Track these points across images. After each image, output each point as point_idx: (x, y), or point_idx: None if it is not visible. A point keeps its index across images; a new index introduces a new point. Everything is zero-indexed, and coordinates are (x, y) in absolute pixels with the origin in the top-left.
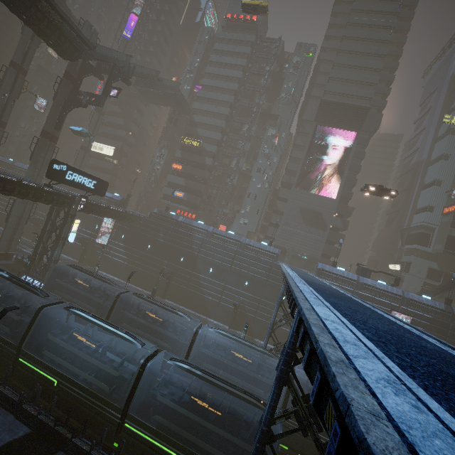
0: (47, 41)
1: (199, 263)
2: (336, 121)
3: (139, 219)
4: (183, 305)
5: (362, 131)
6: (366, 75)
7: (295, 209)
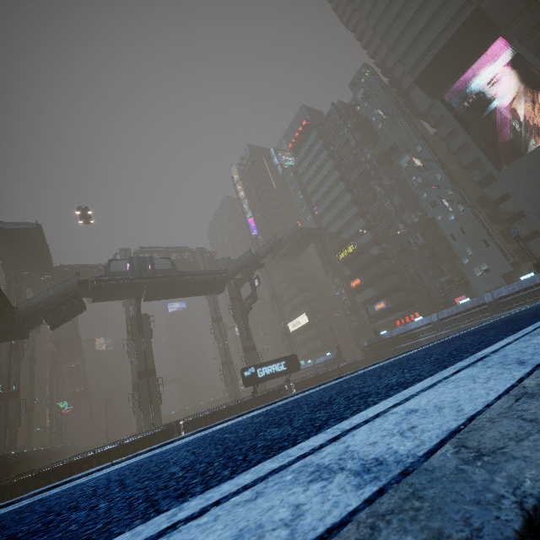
0: (207, 293)
1: None
2: (457, 67)
3: (359, 364)
4: None
5: (511, 24)
6: (432, 4)
7: (533, 191)
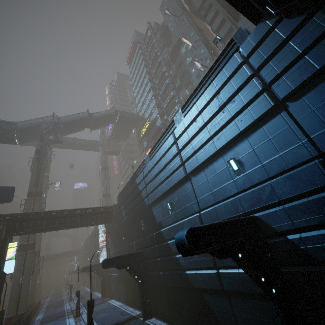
0: None
1: (155, 210)
2: None
3: (113, 212)
4: (174, 322)
5: None
6: None
7: None
